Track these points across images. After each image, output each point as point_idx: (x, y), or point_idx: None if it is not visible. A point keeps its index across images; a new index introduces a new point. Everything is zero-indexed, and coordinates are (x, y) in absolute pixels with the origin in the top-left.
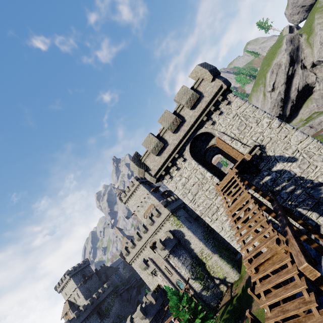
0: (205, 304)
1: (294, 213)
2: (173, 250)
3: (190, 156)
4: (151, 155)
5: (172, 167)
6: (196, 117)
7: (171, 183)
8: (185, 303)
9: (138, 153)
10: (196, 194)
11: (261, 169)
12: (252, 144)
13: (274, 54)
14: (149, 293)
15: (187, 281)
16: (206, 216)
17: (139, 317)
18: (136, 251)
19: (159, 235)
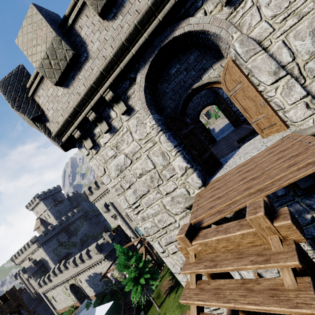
0: None
1: None
2: None
3: (144, 102)
4: (47, 81)
5: (99, 124)
6: None
7: (95, 160)
8: (133, 262)
9: (24, 69)
10: (142, 196)
11: None
12: None
13: None
14: (107, 233)
15: None
16: (155, 242)
17: (94, 252)
18: (100, 193)
19: None
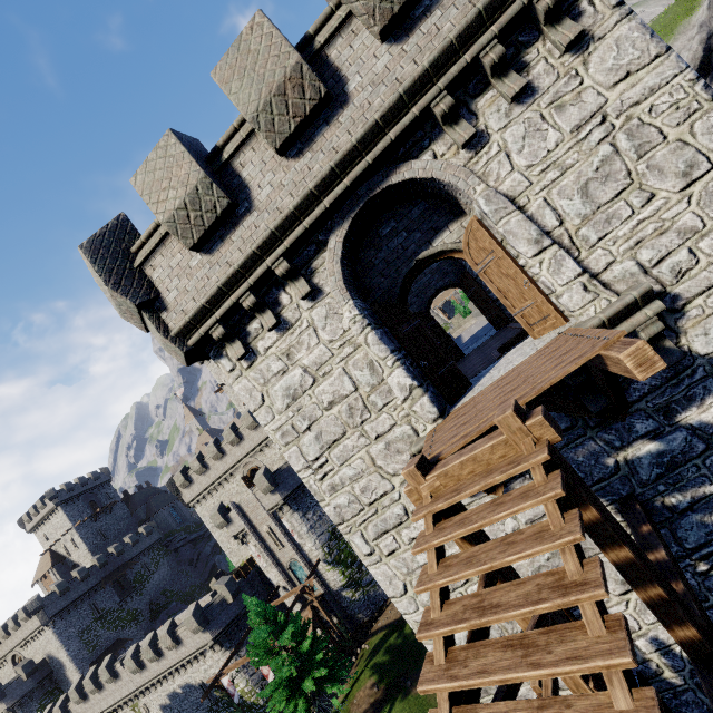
0: (345, 615)
1: (706, 609)
2: (294, 496)
3: (340, 280)
4: (174, 243)
5: (260, 315)
6: (399, 89)
7: (246, 380)
8: (288, 641)
9: (127, 221)
10: (333, 443)
11: (630, 403)
12: (627, 279)
13: (666, 33)
14: (222, 579)
15: (313, 568)
16: (356, 534)
17: (189, 628)
18: (208, 481)
19: (269, 456)
